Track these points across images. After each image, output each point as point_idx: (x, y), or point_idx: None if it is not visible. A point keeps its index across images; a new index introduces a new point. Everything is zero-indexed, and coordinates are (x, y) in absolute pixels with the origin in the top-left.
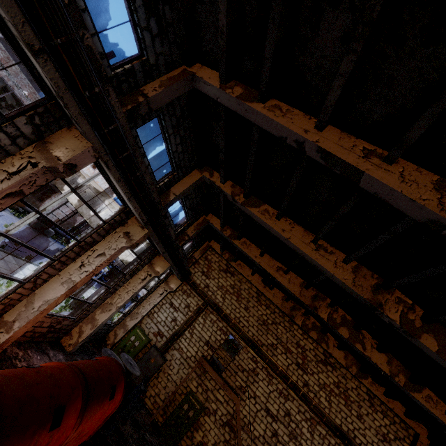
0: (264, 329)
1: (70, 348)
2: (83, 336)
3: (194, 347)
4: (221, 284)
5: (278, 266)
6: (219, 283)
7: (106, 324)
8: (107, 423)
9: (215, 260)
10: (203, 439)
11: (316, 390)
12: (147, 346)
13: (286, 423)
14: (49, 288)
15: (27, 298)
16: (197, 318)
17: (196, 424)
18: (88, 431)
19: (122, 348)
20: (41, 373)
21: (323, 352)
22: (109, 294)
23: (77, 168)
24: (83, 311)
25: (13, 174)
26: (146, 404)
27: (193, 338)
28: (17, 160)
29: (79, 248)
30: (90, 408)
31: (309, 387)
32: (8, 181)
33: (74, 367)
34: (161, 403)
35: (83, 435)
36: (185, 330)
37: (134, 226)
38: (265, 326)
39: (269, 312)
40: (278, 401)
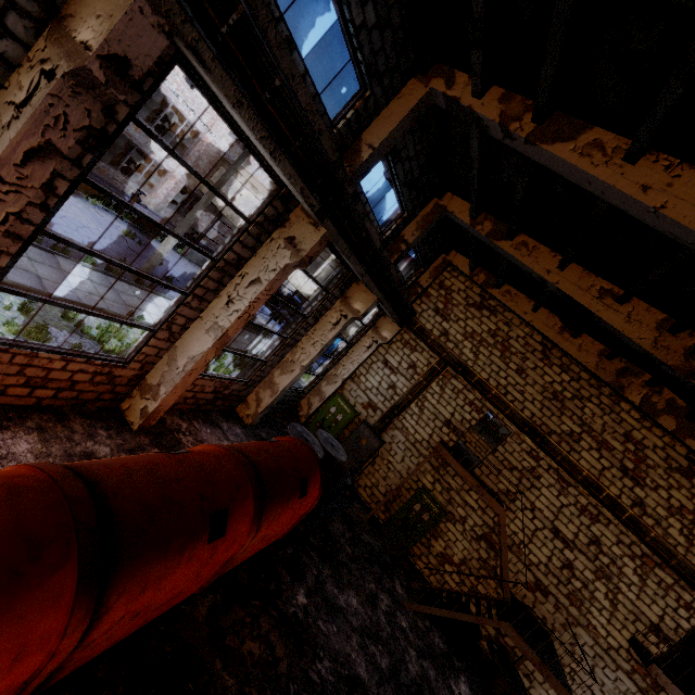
0: (555, 408)
1: (249, 420)
2: (262, 406)
3: (425, 428)
4: (472, 330)
5: (602, 288)
6: (468, 328)
7: (294, 389)
8: (308, 517)
9: (459, 288)
10: (446, 550)
11: (661, 515)
12: (354, 422)
13: (590, 554)
14: (192, 339)
15: (168, 354)
16: (429, 385)
17: (433, 531)
18: (277, 531)
19: (321, 422)
20: (185, 463)
21: (687, 454)
22: (288, 347)
23: (134, 69)
24: (255, 371)
25: (22, 106)
26: (361, 495)
27: (424, 414)
28: (24, 75)
29: (218, 272)
30: (270, 510)
31: (644, 508)
32: (17, 122)
33: (238, 454)
34: (381, 497)
35: (272, 536)
36: (411, 402)
37: (301, 224)
38: (558, 402)
39: (567, 378)
40: (577, 520)
